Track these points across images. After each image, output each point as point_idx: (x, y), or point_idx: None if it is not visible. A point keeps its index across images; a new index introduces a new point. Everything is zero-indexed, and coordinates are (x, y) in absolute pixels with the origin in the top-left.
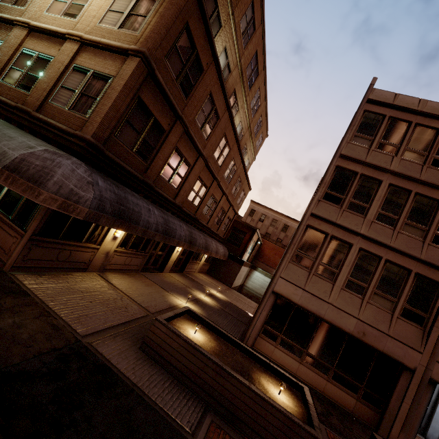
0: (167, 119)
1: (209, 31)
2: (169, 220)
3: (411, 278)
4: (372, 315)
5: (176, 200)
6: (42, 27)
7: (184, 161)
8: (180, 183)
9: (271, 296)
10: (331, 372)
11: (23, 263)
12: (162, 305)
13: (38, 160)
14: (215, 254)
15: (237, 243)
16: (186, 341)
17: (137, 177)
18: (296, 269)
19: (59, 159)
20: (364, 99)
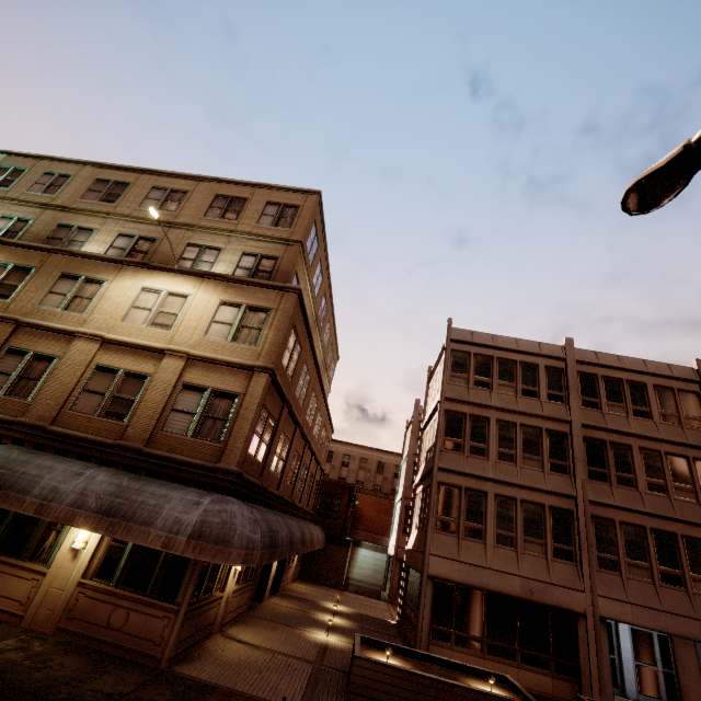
0: (277, 409)
1: (306, 317)
2: (287, 524)
3: (547, 513)
4: (530, 566)
5: (279, 490)
6: (125, 341)
7: (286, 440)
8: (282, 467)
9: (429, 583)
10: (518, 654)
11: (175, 650)
12: (311, 648)
13: (216, 517)
14: (317, 545)
15: (333, 514)
16: (395, 668)
17: (258, 485)
18: (444, 538)
19: (228, 507)
20: (448, 340)
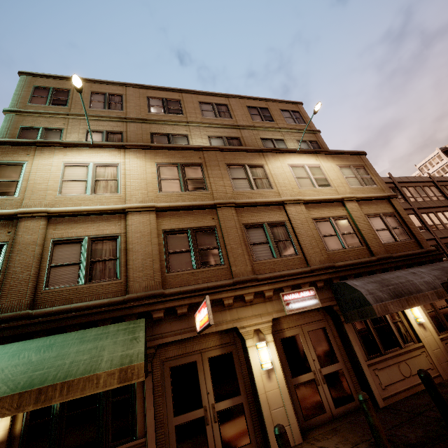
0: None
1: None
2: None
3: None
4: None
5: None
6: (318, 199)
7: None
8: None
9: None
10: None
11: None
12: None
13: None
14: None
15: None
16: None
17: None
18: None
19: None
20: None
